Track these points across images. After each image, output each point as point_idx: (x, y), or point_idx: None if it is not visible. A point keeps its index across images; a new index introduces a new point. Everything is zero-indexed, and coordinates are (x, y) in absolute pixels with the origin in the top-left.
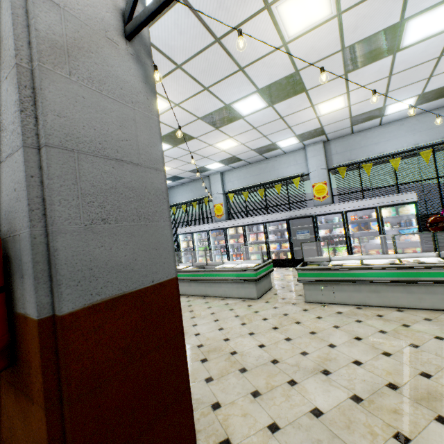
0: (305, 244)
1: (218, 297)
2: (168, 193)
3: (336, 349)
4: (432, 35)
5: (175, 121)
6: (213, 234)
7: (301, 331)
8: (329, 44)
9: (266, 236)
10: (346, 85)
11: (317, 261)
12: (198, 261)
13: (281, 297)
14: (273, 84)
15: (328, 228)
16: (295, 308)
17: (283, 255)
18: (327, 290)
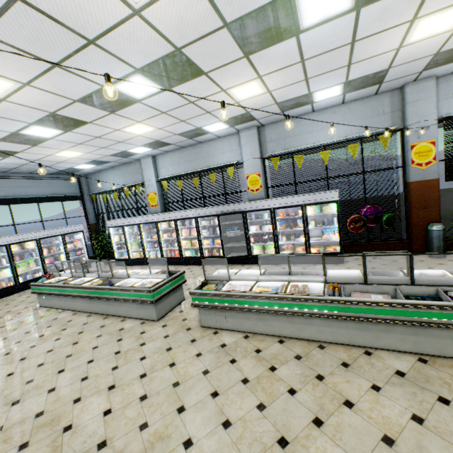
0: (239, 239)
1: (120, 316)
2: (98, 177)
3: (181, 416)
4: (335, 15)
5: (42, 104)
6: (145, 228)
7: (165, 382)
8: (204, 17)
9: (198, 231)
10: (254, 69)
11: (217, 280)
12: (133, 257)
13: (182, 318)
14: (154, 63)
15: (260, 223)
16: (186, 337)
17: (216, 252)
18: (220, 315)
